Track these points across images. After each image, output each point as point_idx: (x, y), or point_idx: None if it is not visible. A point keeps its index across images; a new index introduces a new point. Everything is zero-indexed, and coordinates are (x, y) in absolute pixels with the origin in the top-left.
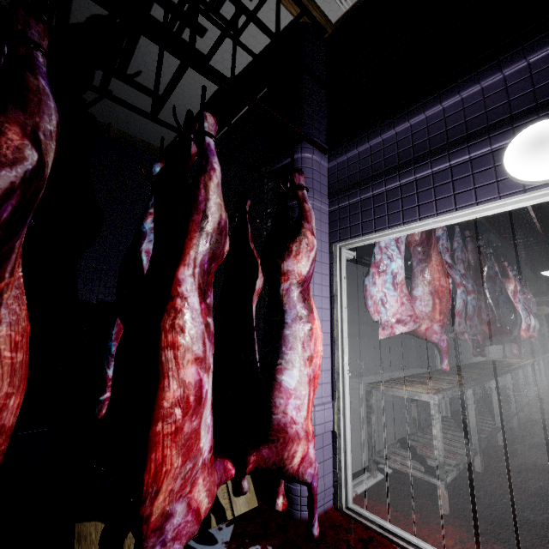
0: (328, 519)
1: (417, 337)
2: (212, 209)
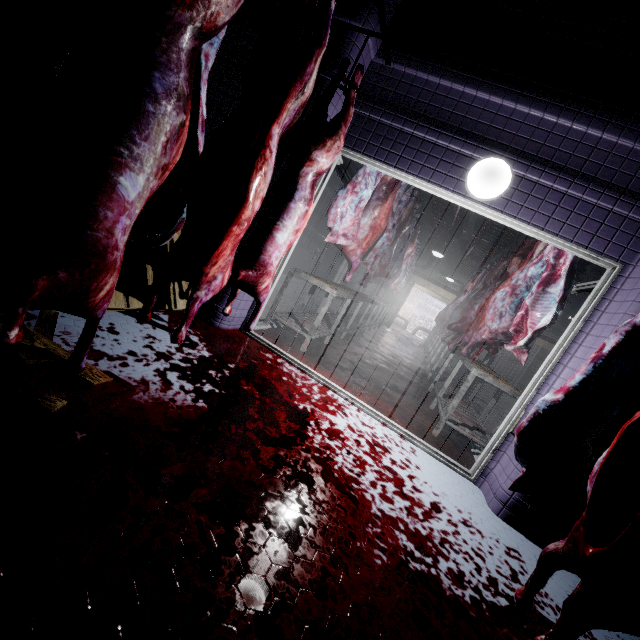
0: (236, 333)
1: (342, 252)
2: (308, 82)
